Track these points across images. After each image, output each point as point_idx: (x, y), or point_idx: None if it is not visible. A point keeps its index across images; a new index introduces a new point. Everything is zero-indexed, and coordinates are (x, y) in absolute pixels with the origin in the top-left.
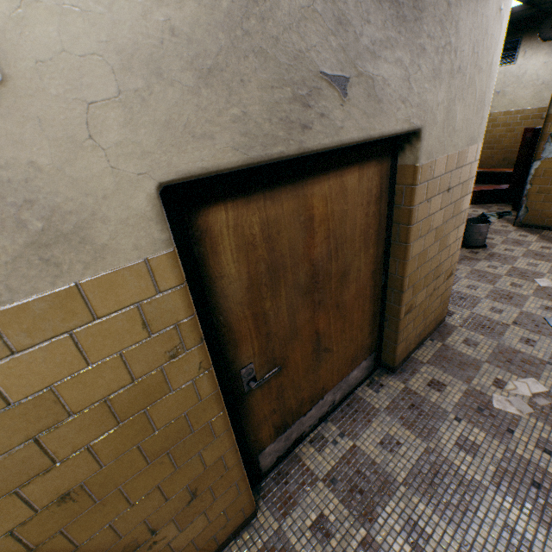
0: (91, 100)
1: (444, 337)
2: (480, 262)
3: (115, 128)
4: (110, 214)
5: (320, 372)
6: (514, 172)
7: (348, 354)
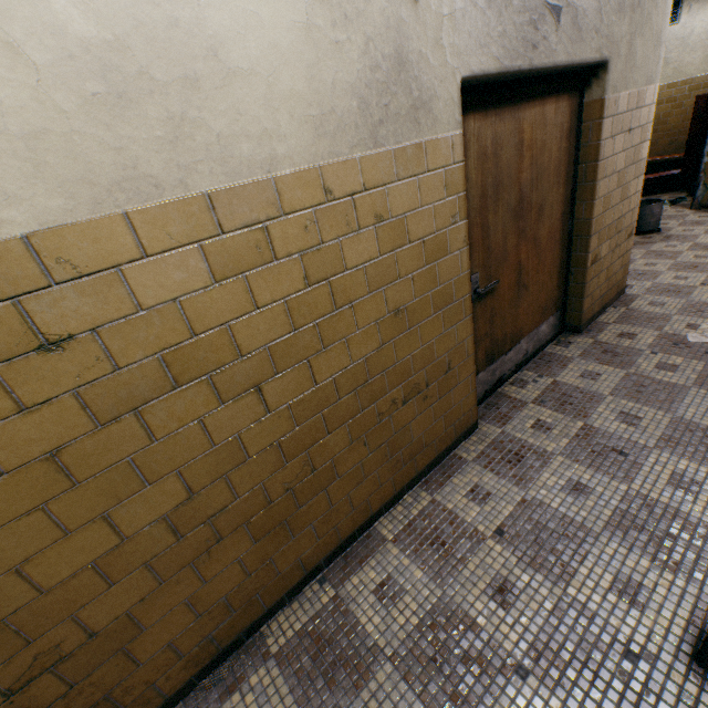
0: (444, 15)
1: (627, 304)
2: (656, 244)
3: (450, 35)
4: (441, 95)
5: (519, 310)
6: (686, 152)
7: (539, 302)
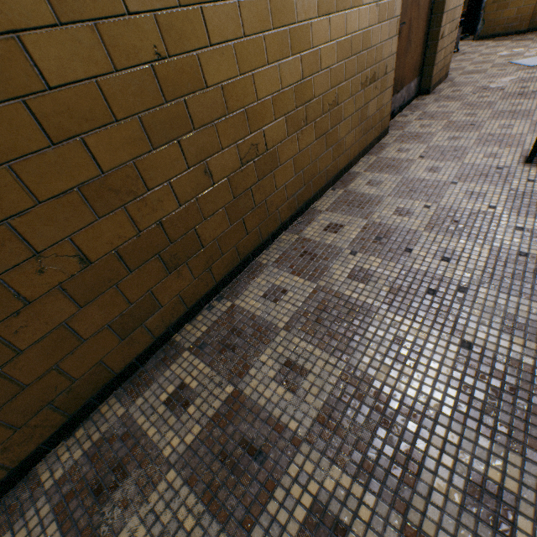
0: None
1: (451, 81)
2: (458, 57)
3: None
4: None
5: (405, 61)
6: (469, 1)
7: (413, 62)
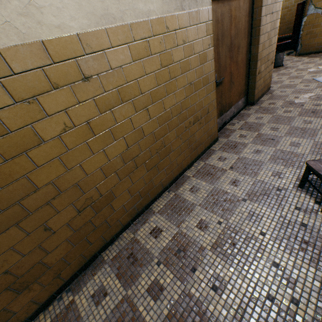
0: None
1: (271, 93)
2: (281, 71)
3: None
4: None
5: (231, 93)
6: (293, 31)
7: (238, 90)
